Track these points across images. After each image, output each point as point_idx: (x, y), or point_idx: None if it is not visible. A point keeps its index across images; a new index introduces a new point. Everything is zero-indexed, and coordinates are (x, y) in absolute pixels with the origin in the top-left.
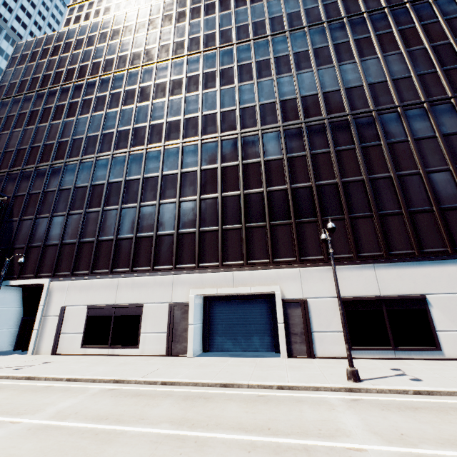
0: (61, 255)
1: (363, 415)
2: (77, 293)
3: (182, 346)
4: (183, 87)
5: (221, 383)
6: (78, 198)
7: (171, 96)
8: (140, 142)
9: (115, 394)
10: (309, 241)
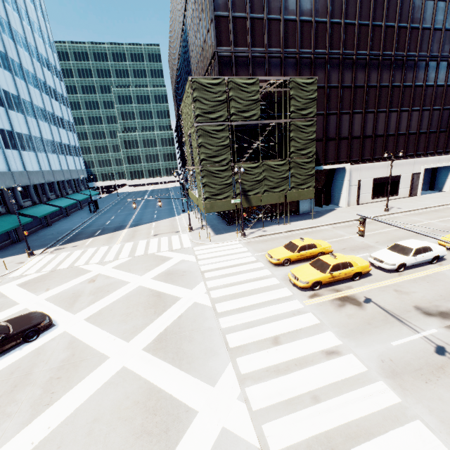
0: (351, 147)
1: None
2: (366, 172)
3: (415, 192)
4: None
5: None
6: (358, 99)
7: None
8: (401, 47)
9: None
10: None
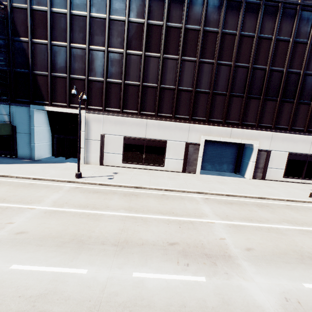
0: (90, 90)
1: None
2: (112, 126)
3: (192, 168)
4: None
5: (258, 197)
6: (97, 32)
7: None
8: None
9: (217, 202)
10: (284, 116)
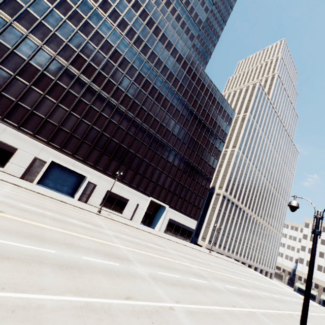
0: None
1: (99, 218)
2: None
3: (32, 178)
4: (110, 53)
5: (61, 200)
6: None
7: (100, 50)
8: (66, 57)
9: (23, 190)
10: (111, 167)
